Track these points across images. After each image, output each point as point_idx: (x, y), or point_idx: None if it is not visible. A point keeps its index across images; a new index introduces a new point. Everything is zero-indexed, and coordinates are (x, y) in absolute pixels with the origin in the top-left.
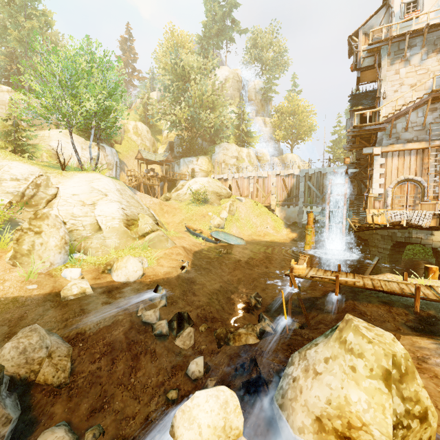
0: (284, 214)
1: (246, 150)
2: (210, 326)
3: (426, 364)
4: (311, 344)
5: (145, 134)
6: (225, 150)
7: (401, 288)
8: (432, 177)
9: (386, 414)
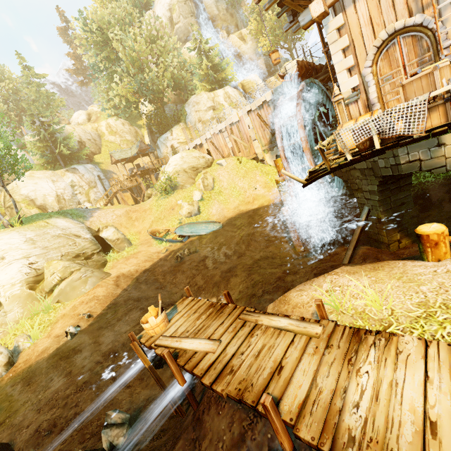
0: None
1: (221, 91)
2: (42, 449)
3: None
4: None
5: (121, 128)
6: (196, 105)
7: (278, 367)
8: None
9: None
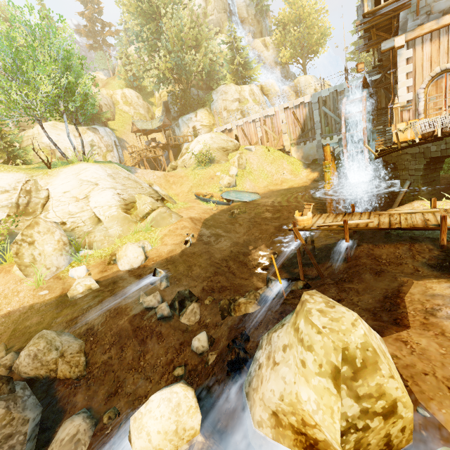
0: (301, 154)
1: (248, 87)
2: (216, 297)
3: (434, 317)
4: (280, 323)
5: (136, 101)
6: (224, 94)
7: (426, 219)
8: None
9: (335, 418)
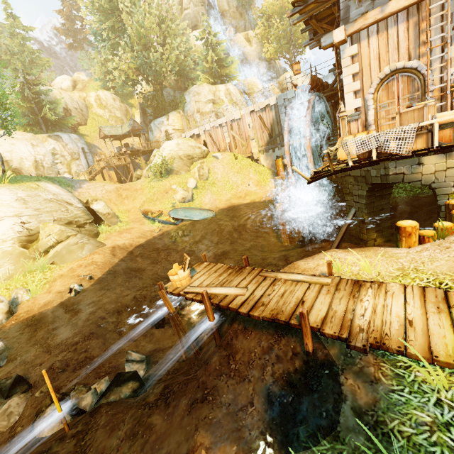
0: (270, 162)
1: (223, 87)
2: (58, 382)
3: None
4: None
5: (111, 103)
6: (196, 95)
7: (301, 301)
8: (438, 52)
9: None
